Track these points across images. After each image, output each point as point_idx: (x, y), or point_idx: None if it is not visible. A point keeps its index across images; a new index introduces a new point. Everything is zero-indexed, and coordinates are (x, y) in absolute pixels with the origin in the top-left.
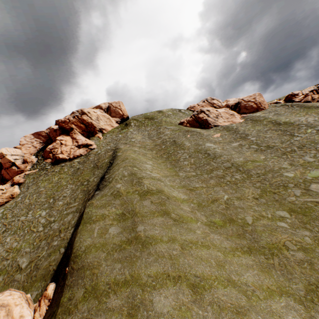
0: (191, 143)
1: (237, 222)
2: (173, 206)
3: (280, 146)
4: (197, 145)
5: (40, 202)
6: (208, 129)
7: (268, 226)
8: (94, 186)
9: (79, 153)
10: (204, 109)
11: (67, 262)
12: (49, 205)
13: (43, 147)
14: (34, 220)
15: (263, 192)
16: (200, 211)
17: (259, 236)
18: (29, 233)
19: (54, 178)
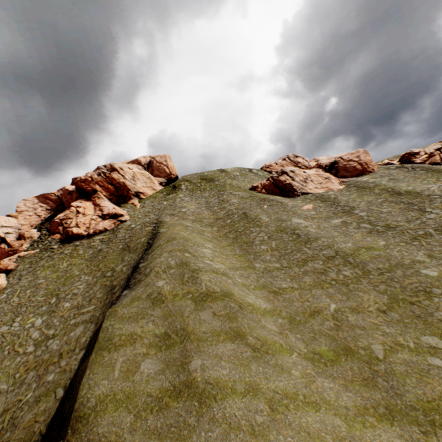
0: (270, 217)
1: (358, 354)
2: (250, 322)
3: (407, 227)
4: (280, 220)
5: (36, 302)
6: (293, 198)
7: (414, 363)
8: (122, 280)
9: (102, 227)
10: (286, 170)
11: (61, 428)
12: (49, 308)
13: (51, 216)
14: (21, 333)
15: (392, 300)
16: (294, 332)
17: (401, 383)
18: (11, 355)
19: (61, 264)
